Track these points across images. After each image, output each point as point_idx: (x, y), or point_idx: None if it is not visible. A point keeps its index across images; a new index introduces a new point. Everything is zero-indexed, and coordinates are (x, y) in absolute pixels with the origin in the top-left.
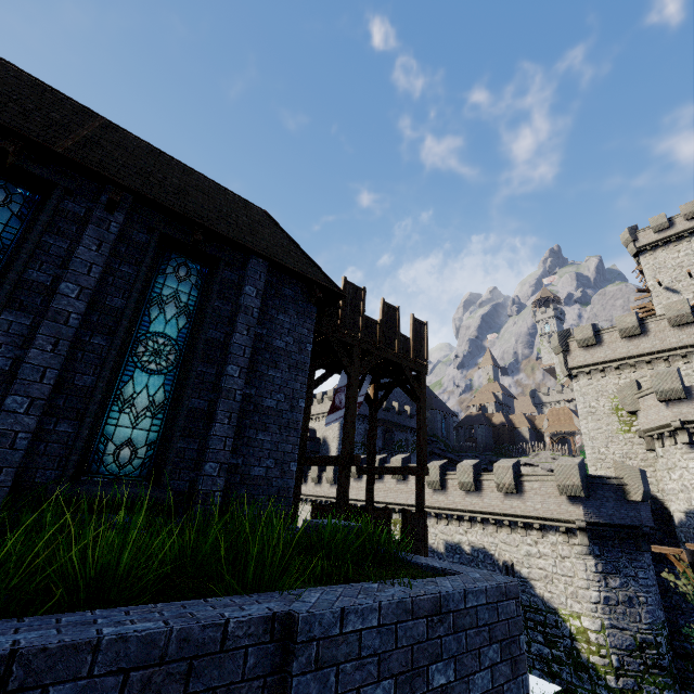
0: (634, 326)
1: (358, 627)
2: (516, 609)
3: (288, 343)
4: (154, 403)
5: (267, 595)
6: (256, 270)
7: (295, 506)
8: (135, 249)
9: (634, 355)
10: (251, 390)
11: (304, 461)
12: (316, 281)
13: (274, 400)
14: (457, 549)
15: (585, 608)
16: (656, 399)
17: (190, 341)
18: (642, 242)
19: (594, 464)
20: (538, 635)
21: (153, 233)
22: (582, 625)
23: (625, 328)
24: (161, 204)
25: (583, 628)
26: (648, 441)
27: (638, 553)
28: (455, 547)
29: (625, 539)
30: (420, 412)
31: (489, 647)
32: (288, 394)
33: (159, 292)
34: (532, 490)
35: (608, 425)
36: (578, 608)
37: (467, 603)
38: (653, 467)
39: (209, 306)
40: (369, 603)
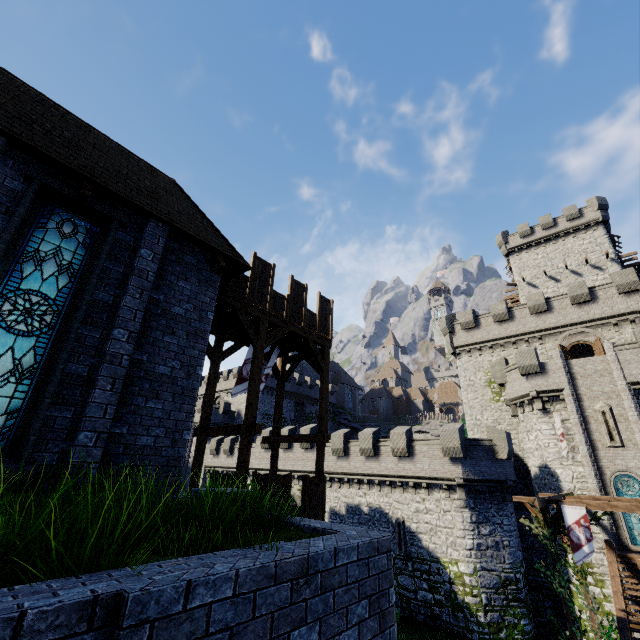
0: (504, 313)
1: (207, 600)
2: (387, 563)
3: (188, 310)
4: (20, 367)
5: (101, 575)
6: (154, 234)
7: (196, 477)
8: (6, 197)
9: (504, 336)
10: (142, 356)
11: (207, 431)
12: (220, 250)
13: (169, 367)
14: (356, 510)
15: (461, 555)
16: (519, 373)
17: (71, 301)
18: (511, 245)
19: (472, 429)
20: (423, 583)
21: (31, 182)
22: (459, 570)
23: (497, 314)
24: (42, 152)
25: (460, 572)
26: (513, 409)
27: (503, 503)
28: (356, 508)
29: (494, 492)
30: (323, 383)
31: (358, 604)
32: (185, 361)
33: (37, 247)
34: (422, 453)
35: (483, 396)
36: (456, 556)
37: (338, 561)
38: (516, 430)
39: (97, 266)
40: (224, 572)
